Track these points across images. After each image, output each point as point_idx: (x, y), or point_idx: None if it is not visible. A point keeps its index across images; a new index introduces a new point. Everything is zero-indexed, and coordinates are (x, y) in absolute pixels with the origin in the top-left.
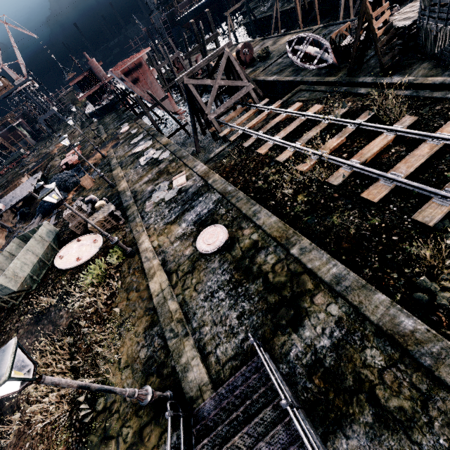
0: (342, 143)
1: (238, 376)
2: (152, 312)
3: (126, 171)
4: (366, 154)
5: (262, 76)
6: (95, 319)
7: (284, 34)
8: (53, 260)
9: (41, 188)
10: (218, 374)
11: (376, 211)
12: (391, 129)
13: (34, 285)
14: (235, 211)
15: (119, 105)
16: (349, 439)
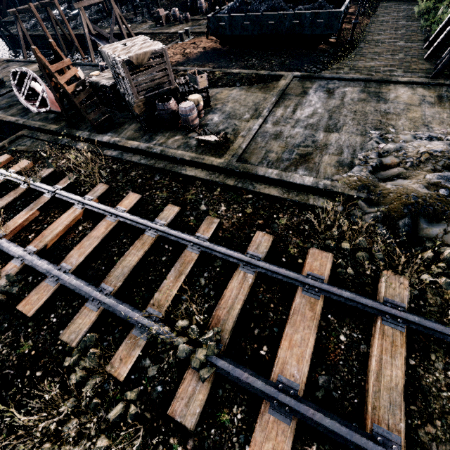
0: (35, 218)
1: None
2: None
3: None
4: (48, 236)
5: None
6: None
7: (32, 61)
8: None
9: None
10: None
11: (33, 328)
12: (80, 201)
13: None
14: None
15: None
16: None
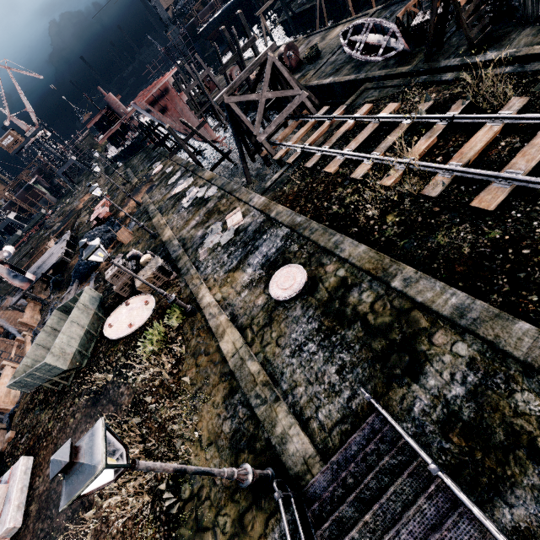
0: (433, 145)
1: (352, 442)
2: (230, 377)
3: (167, 217)
4: (468, 153)
5: (315, 81)
6: (162, 393)
7: (333, 25)
8: (100, 330)
9: (85, 246)
10: (325, 442)
11: (494, 221)
12: (497, 117)
13: (84, 362)
14: (311, 246)
15: (145, 142)
16: (513, 507)
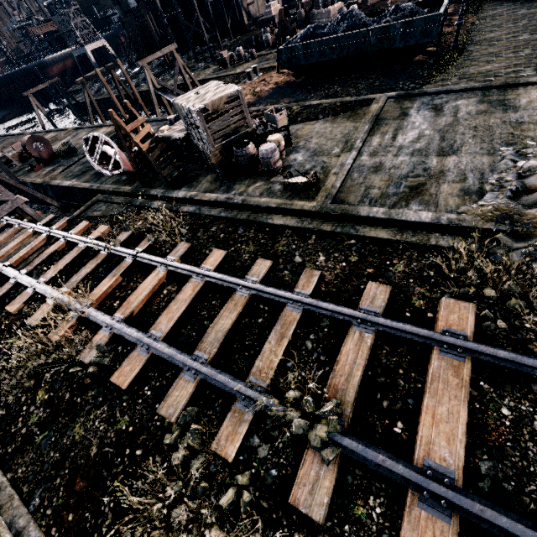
0: (118, 284)
1: None
2: None
3: None
4: (133, 302)
5: (60, 180)
6: None
7: (100, 125)
8: None
9: None
10: None
11: (128, 402)
12: (163, 263)
13: None
14: None
15: None
16: None
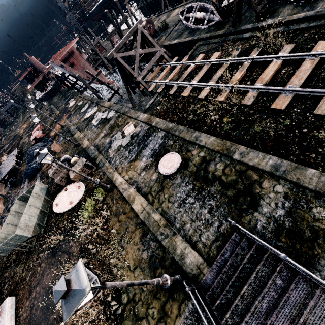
0: (244, 75)
1: (225, 251)
2: (142, 225)
3: (84, 132)
4: (265, 78)
5: (167, 42)
6: (99, 241)
7: (173, 8)
8: (49, 209)
9: (38, 154)
10: (208, 254)
11: (285, 115)
12: (278, 56)
13: (42, 230)
14: (181, 140)
15: (60, 87)
16: (321, 271)
